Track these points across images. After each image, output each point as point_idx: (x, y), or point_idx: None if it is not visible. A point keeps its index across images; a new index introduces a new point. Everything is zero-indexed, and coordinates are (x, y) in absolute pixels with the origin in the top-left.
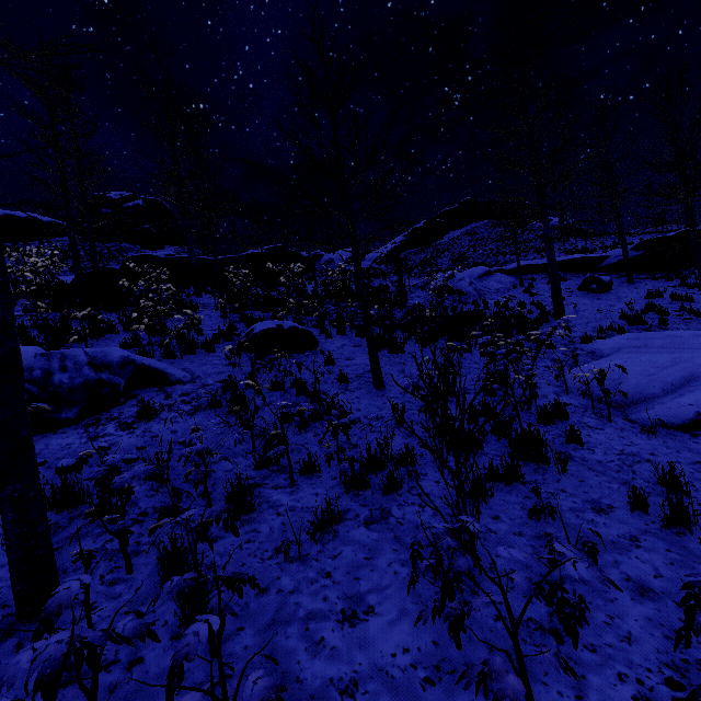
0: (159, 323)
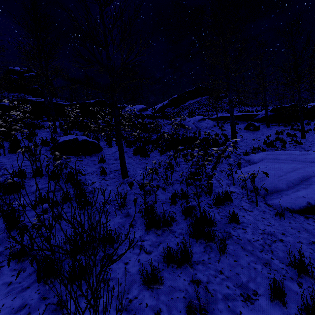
0: (3, 134)
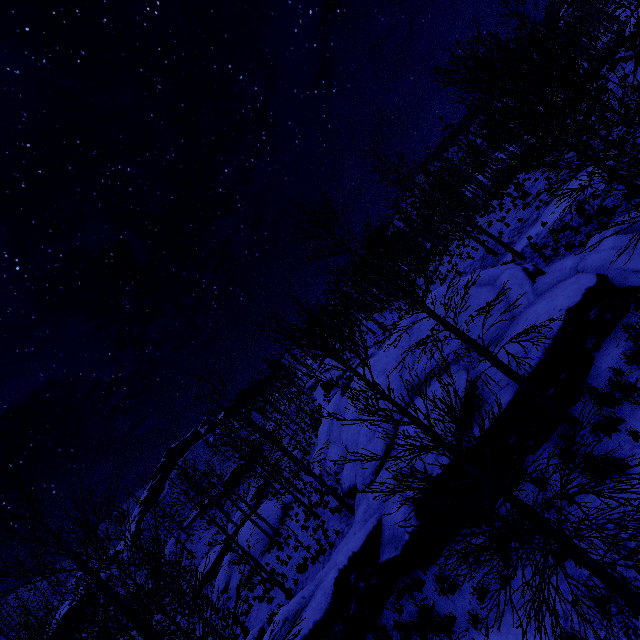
0: None
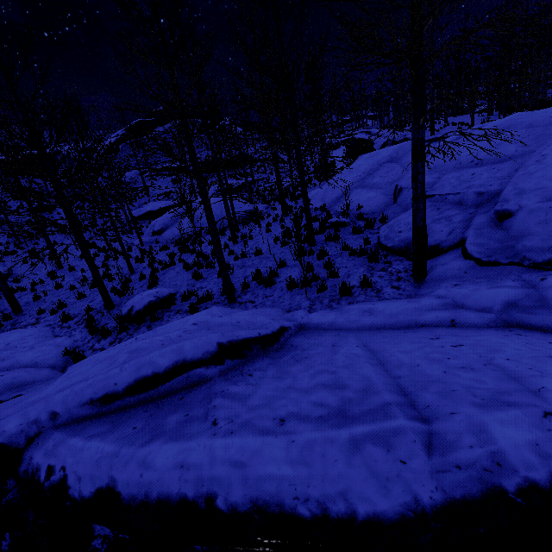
0: None
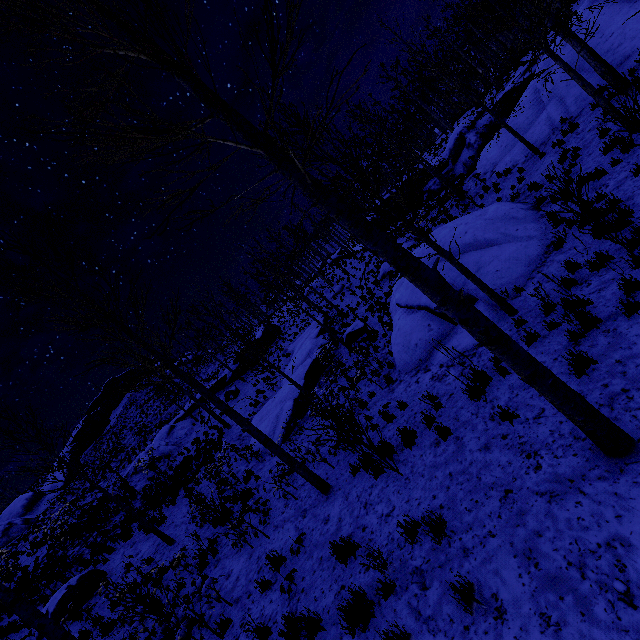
0: None
